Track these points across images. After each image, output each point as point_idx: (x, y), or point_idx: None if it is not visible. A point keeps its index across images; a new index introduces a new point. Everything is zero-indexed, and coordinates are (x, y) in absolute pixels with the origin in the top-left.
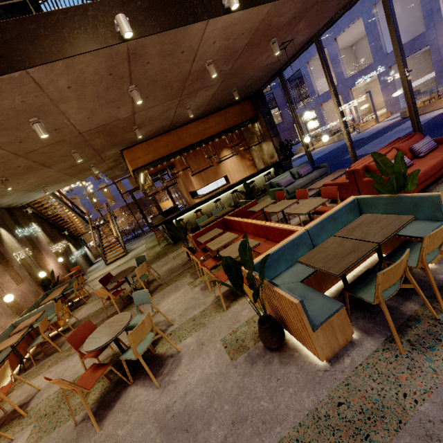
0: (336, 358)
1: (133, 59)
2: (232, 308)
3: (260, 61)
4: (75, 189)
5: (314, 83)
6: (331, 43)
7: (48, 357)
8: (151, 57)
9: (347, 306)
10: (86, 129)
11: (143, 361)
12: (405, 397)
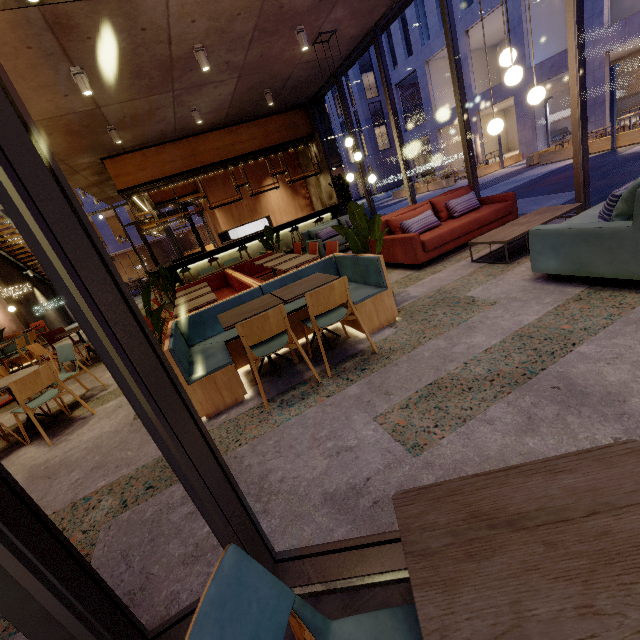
0: (217, 415)
1: (61, 31)
2: None
3: (294, 55)
4: None
5: (433, 95)
6: (460, 37)
7: None
8: (90, 30)
9: (251, 367)
10: None
11: (32, 415)
12: (236, 442)
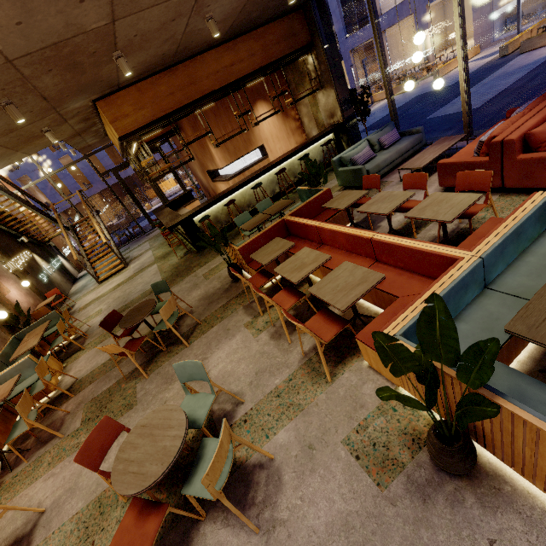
0: None
1: None
2: (340, 378)
3: None
4: (22, 165)
5: None
6: None
7: (43, 446)
8: None
9: None
10: (20, 50)
11: (229, 504)
12: None
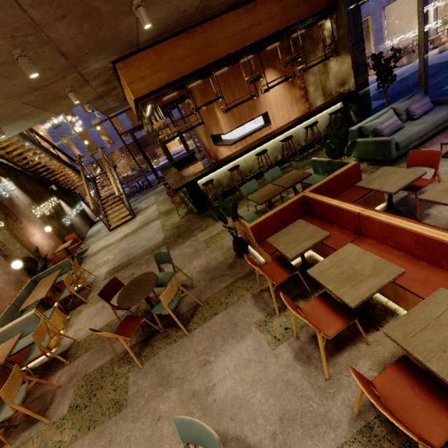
0: None
1: None
2: None
3: None
4: (63, 124)
5: None
6: None
7: (29, 427)
8: None
9: None
10: None
11: None
12: None
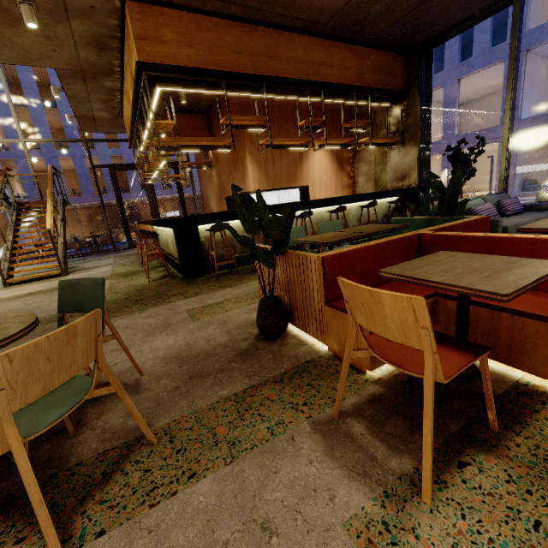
0: None
1: None
2: None
3: None
4: (14, 149)
5: None
6: (452, 83)
7: None
8: None
9: None
10: None
11: None
12: None
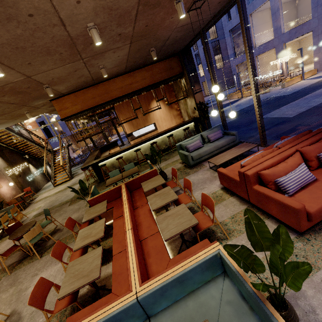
0: None
1: None
2: None
3: (172, 21)
4: None
5: (253, 35)
6: None
7: None
8: None
9: None
10: None
11: None
12: None
